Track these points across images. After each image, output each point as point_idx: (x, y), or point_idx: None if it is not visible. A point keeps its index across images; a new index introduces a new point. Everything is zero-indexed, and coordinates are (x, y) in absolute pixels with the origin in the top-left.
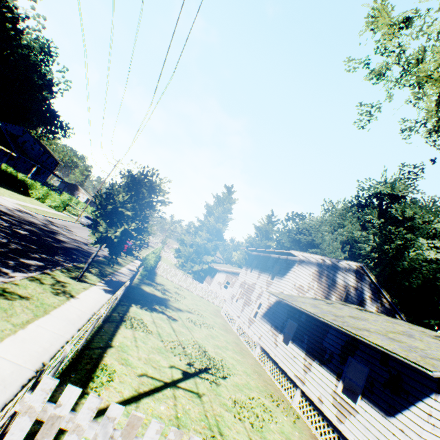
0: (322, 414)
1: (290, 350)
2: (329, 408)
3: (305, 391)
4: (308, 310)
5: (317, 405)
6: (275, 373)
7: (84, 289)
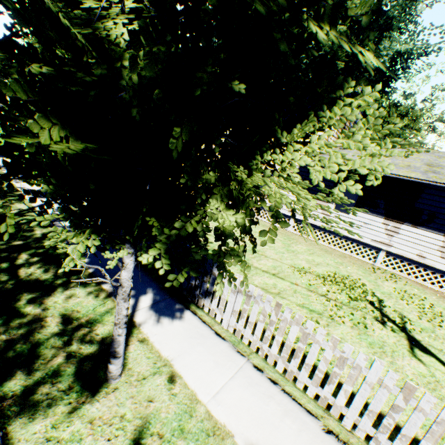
0: (424, 266)
1: (356, 218)
2: (437, 261)
3: (398, 253)
4: (418, 178)
5: (415, 261)
6: (335, 242)
7: (178, 385)
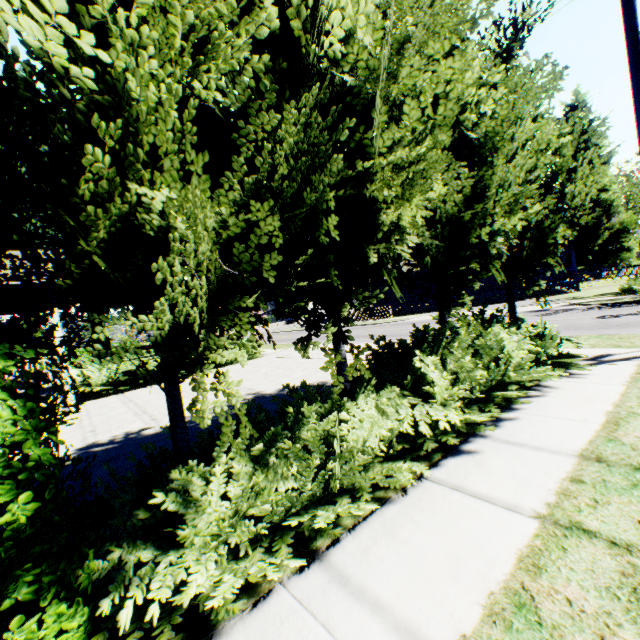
0: None
1: None
2: None
3: None
4: None
5: None
6: None
7: None
